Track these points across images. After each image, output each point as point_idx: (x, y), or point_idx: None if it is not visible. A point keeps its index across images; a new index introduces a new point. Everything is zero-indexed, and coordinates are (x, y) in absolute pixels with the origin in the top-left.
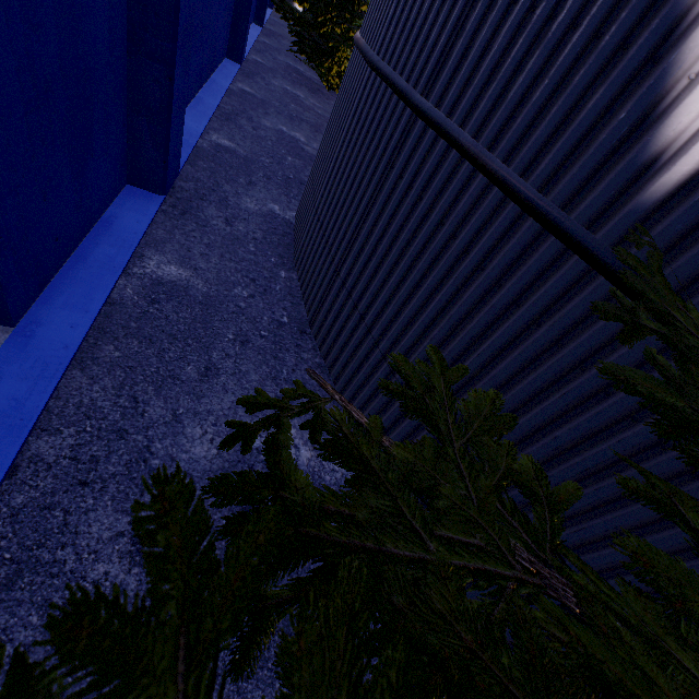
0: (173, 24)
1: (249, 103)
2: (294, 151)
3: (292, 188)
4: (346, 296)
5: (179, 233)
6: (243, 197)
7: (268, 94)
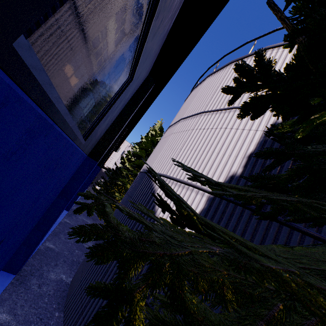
0: (52, 223)
1: (67, 227)
2: (79, 247)
3: (74, 265)
4: (83, 325)
5: (15, 294)
6: (50, 272)
7: (75, 222)
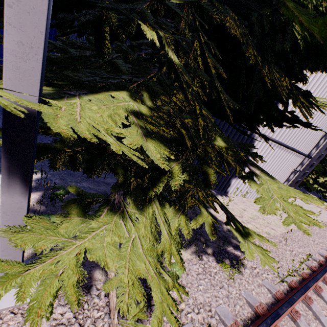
0: None
1: None
2: None
3: None
4: None
5: None
6: None
7: None
